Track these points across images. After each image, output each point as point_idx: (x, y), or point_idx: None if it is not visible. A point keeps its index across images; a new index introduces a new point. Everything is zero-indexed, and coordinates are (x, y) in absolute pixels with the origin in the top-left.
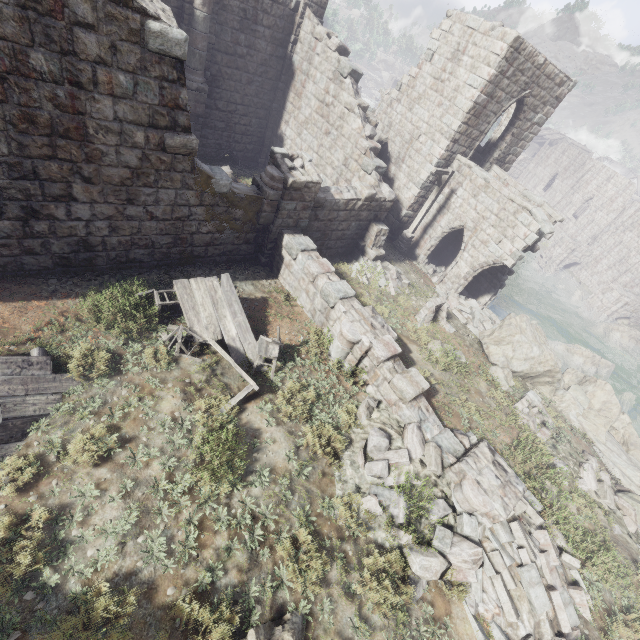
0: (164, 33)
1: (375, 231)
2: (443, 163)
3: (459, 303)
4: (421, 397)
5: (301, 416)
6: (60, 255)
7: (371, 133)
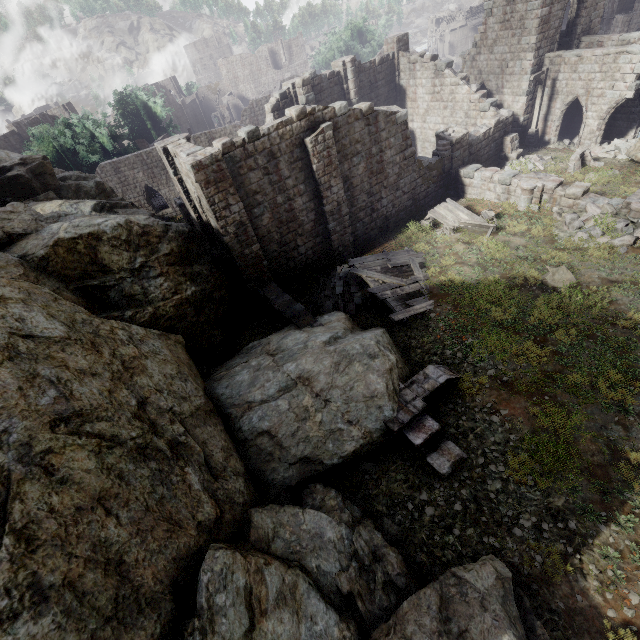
0: (401, 115)
1: (509, 141)
2: (536, 68)
3: (602, 149)
4: (588, 193)
5: (523, 230)
6: (379, 227)
7: (476, 88)
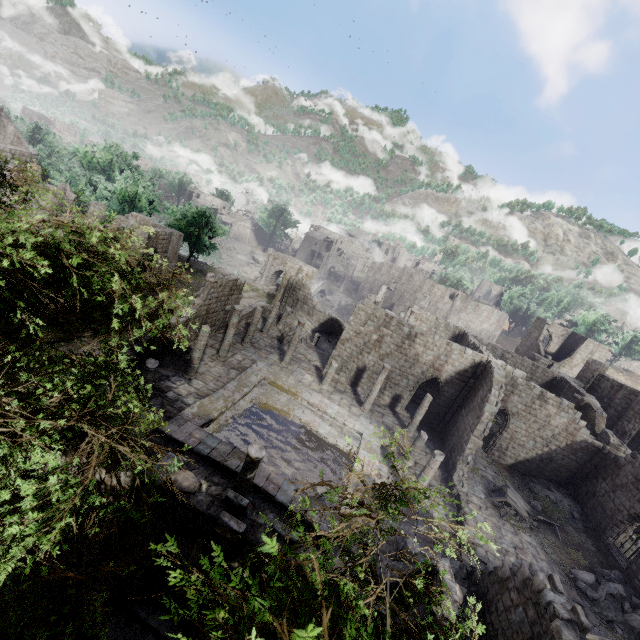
0: None
1: None
2: None
3: None
4: None
5: None
6: None
7: None
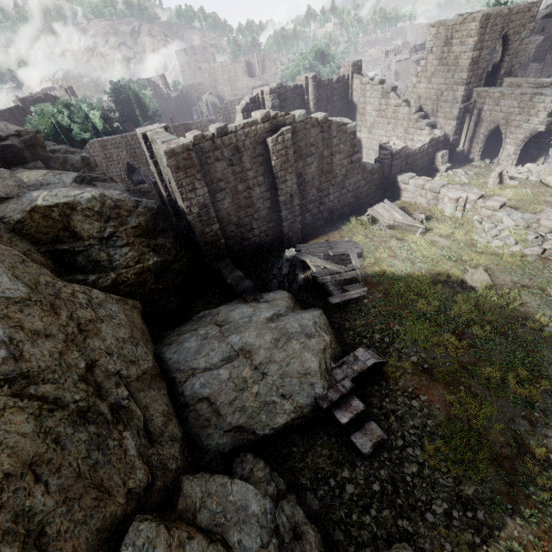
0: (351, 126)
1: (440, 156)
2: (465, 99)
3: (517, 170)
4: (505, 207)
5: (448, 232)
6: (325, 218)
7: (416, 110)
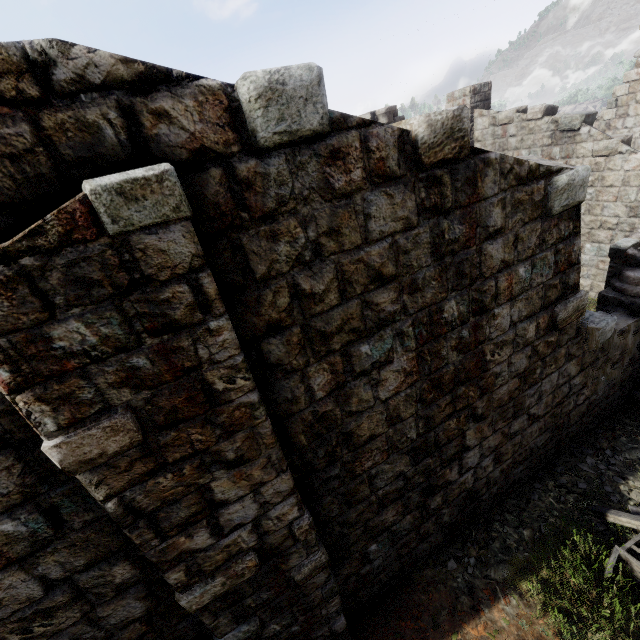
0: (569, 182)
1: None
2: None
3: None
4: None
5: None
6: (448, 523)
7: None
